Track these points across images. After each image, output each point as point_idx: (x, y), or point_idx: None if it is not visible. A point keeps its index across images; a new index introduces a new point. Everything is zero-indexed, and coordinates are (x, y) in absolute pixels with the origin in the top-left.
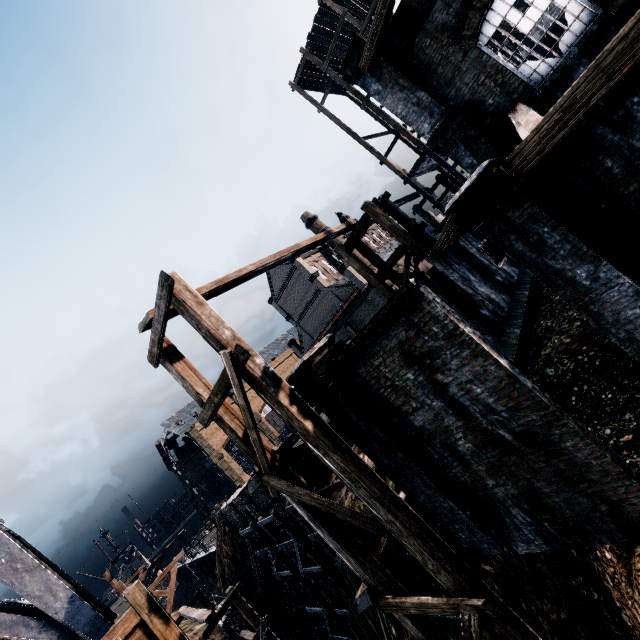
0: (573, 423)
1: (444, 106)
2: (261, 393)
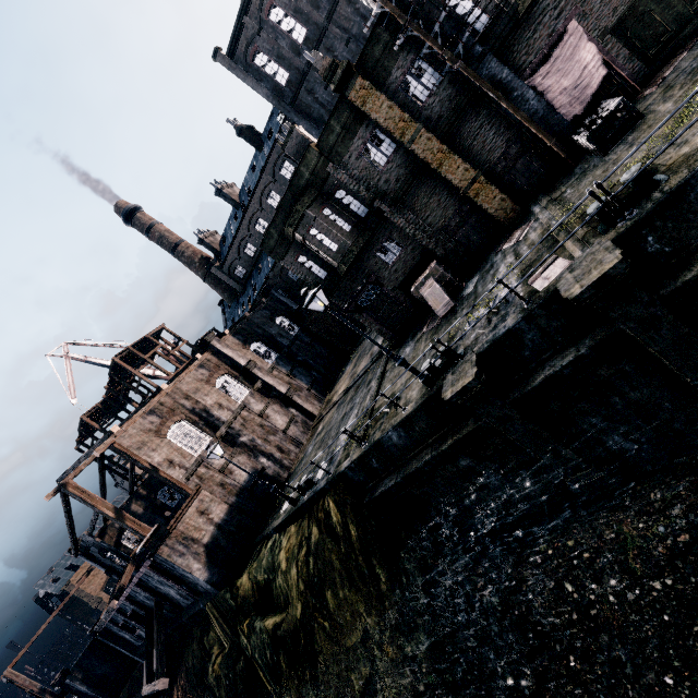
0: (100, 694)
1: (106, 565)
2: (41, 695)
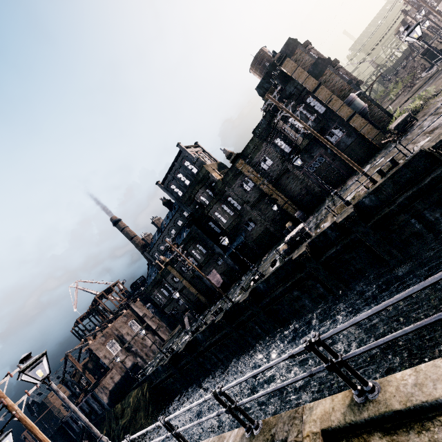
0: None
1: (72, 391)
2: None
